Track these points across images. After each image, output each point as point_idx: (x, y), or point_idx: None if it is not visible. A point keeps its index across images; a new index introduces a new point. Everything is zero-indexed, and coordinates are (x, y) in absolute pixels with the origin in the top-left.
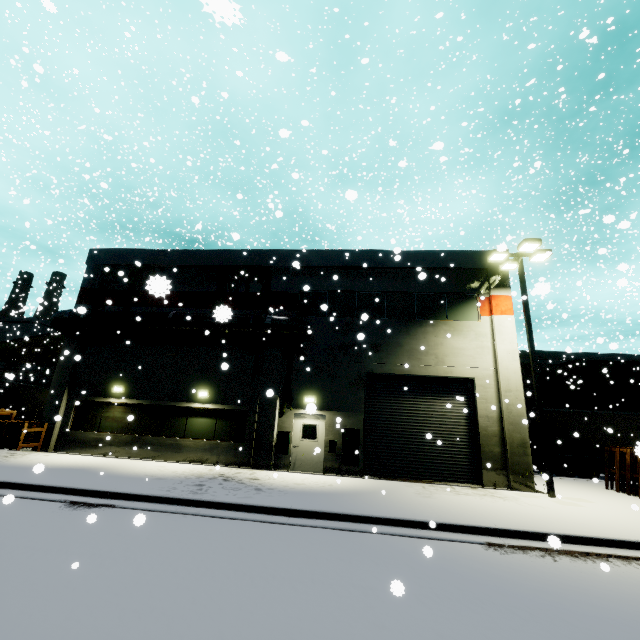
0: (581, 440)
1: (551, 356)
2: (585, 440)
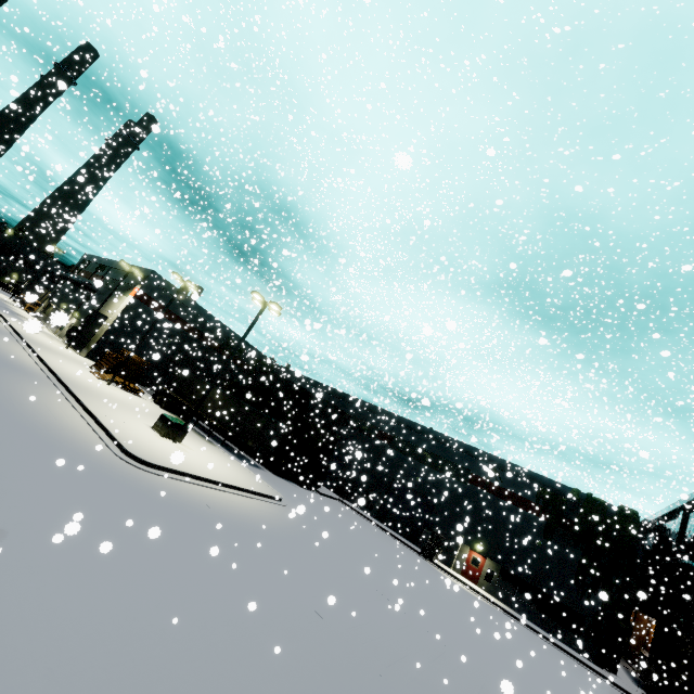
0: (183, 388)
1: (344, 397)
2: (184, 389)
